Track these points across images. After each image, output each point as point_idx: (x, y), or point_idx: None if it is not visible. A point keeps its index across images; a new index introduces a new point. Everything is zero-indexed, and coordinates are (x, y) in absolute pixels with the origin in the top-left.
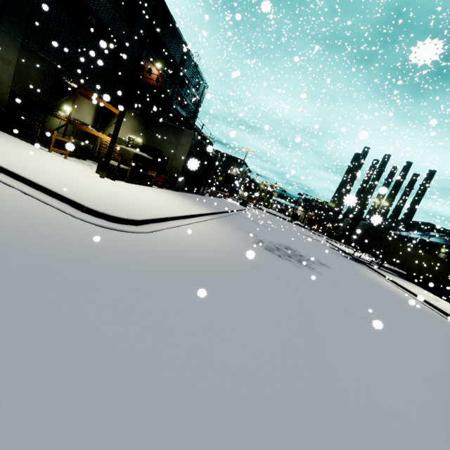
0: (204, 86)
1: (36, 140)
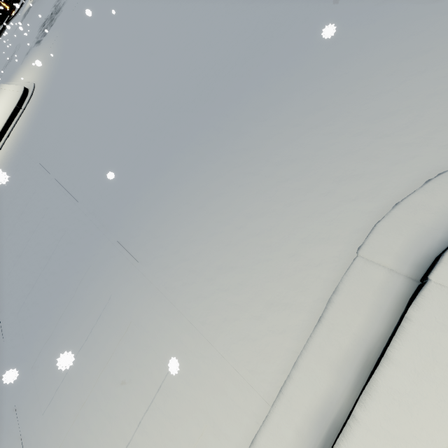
0: None
1: None
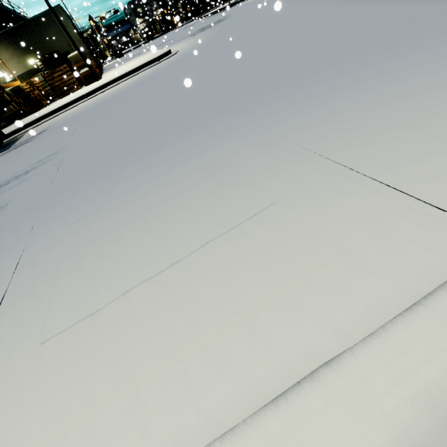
0: None
1: (29, 110)
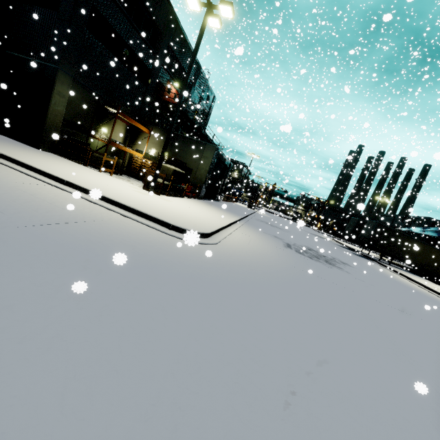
0: (213, 98)
1: (88, 162)
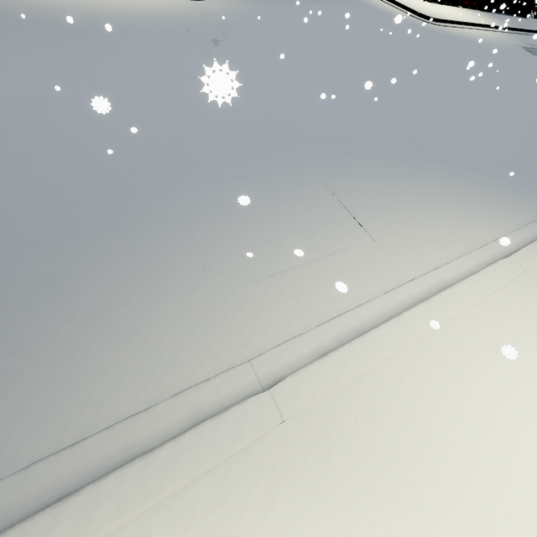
0: None
1: None
